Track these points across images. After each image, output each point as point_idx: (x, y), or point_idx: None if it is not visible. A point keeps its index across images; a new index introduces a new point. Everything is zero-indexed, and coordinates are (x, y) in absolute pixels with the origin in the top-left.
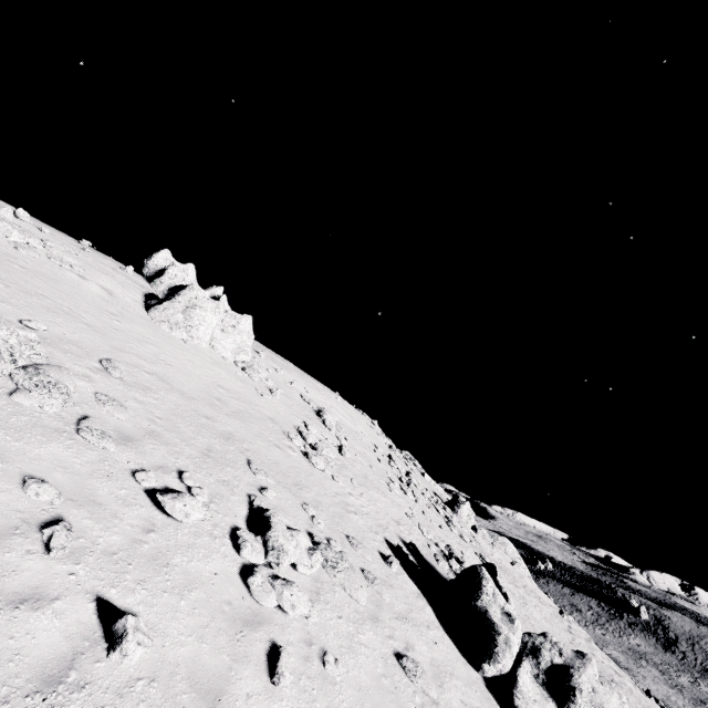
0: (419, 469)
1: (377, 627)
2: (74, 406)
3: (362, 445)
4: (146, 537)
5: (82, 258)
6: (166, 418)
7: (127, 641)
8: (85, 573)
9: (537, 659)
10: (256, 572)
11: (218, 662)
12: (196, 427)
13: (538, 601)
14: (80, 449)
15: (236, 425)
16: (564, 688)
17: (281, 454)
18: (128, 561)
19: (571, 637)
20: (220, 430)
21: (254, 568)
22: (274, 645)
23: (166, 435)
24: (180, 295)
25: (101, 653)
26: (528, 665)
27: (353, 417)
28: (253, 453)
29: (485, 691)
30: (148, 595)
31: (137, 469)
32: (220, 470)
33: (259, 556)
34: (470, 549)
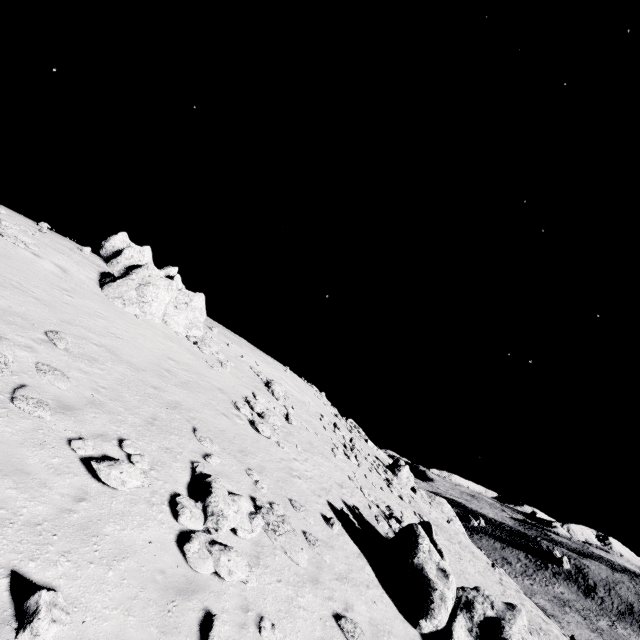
0: (363, 436)
1: (317, 589)
2: (11, 375)
3: (308, 414)
4: (77, 506)
5: (38, 238)
6: (111, 388)
7: (39, 619)
8: (1, 546)
9: (470, 613)
10: (193, 538)
11: (145, 635)
12: (142, 397)
13: (472, 556)
14: (12, 418)
15: (184, 395)
16: None
17: (228, 422)
18: (53, 532)
19: (502, 589)
20: (167, 400)
21: (192, 534)
22: (208, 613)
23: (109, 404)
24: (134, 273)
25: (8, 634)
26: (462, 619)
27: (301, 388)
28: (200, 421)
29: None
30: (72, 567)
31: (74, 437)
32: (164, 438)
33: (198, 522)
34: (409, 509)
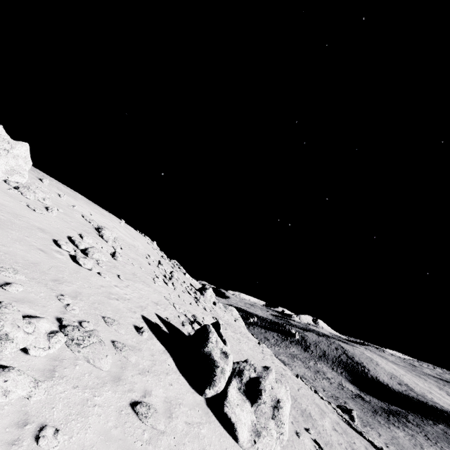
0: (182, 271)
1: (117, 386)
2: None
3: (136, 253)
4: None
5: None
6: None
7: None
8: None
9: (241, 378)
10: None
11: None
12: None
13: (247, 339)
14: None
15: None
16: (256, 391)
17: (44, 256)
18: None
19: (263, 356)
20: None
21: None
22: None
23: None
24: None
25: None
26: (235, 382)
27: (133, 236)
28: (5, 254)
29: (205, 409)
30: None
31: None
32: None
33: None
34: (210, 315)
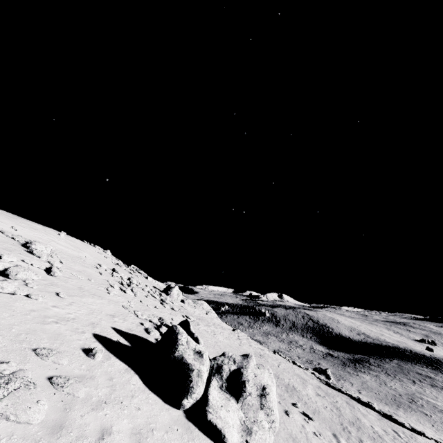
0: (144, 275)
1: (58, 438)
2: None
3: (83, 265)
4: None
5: None
6: None
7: None
8: None
9: (220, 374)
10: None
11: None
12: None
13: (221, 329)
14: None
15: None
16: (239, 385)
17: None
18: None
19: (240, 342)
20: None
21: None
22: None
23: None
24: None
25: None
26: (215, 382)
27: (78, 247)
28: None
29: (185, 424)
30: None
31: None
32: None
33: None
34: (179, 314)
